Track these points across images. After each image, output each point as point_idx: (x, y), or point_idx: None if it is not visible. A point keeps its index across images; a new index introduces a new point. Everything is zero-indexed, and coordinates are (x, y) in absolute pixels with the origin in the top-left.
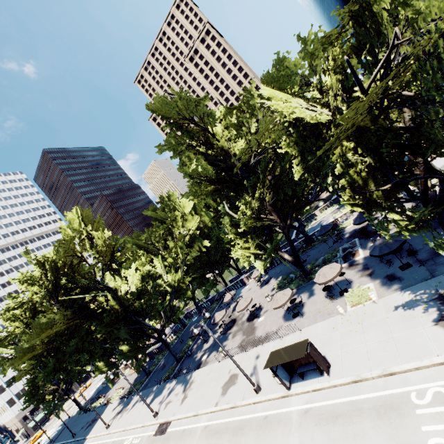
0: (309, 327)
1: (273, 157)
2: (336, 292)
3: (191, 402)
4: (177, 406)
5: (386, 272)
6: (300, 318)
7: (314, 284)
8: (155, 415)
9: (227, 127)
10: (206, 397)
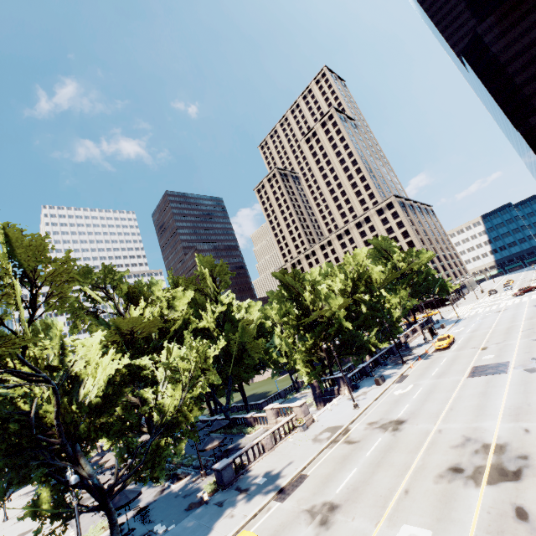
0: (70, 531)
1: (176, 336)
2: (120, 510)
3: (10, 529)
4: (11, 524)
5: (129, 524)
6: (94, 513)
7: (148, 484)
8: (4, 520)
9: (144, 296)
10: (10, 534)
